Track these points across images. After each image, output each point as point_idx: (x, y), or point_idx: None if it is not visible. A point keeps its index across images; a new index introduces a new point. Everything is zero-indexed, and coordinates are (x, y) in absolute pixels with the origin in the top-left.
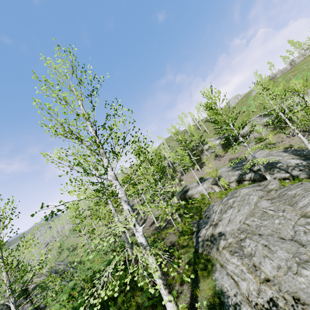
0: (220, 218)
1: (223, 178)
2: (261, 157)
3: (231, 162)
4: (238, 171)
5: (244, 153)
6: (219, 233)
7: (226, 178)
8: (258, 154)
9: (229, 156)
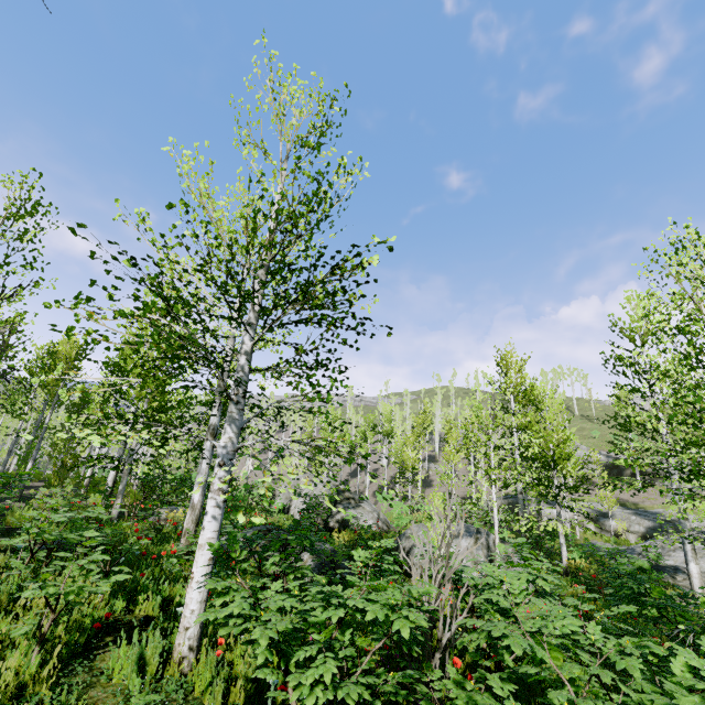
0: (665, 554)
1: (616, 517)
2: (696, 525)
3: (620, 504)
4: (651, 522)
5: (654, 504)
6: (671, 566)
7: (623, 520)
8: (690, 519)
9: (617, 493)
